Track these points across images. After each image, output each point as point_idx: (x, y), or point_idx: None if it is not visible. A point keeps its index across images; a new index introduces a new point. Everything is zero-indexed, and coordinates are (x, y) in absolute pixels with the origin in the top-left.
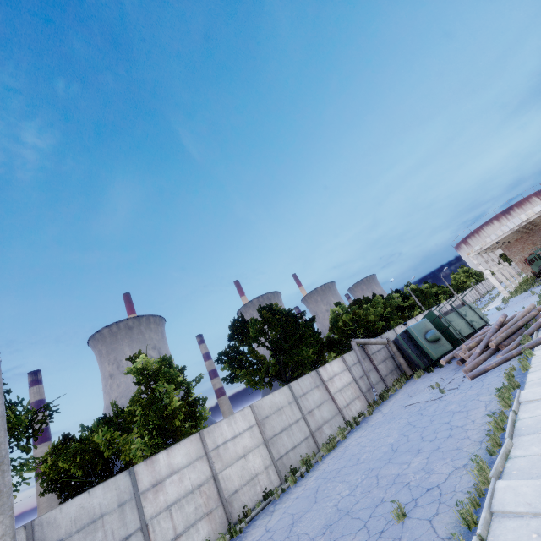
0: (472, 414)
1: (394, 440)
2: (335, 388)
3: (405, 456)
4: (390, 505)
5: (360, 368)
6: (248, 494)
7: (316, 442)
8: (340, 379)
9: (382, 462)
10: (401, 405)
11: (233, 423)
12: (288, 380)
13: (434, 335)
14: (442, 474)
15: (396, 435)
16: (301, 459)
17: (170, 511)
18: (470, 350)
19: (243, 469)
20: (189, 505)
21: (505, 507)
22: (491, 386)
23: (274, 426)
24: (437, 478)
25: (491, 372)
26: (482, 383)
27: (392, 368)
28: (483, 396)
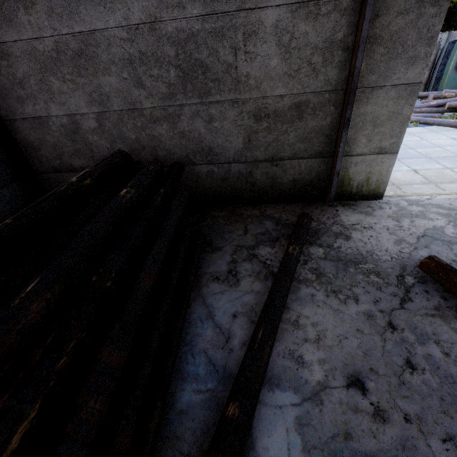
0: None
1: None
2: None
3: None
4: None
5: None
6: None
7: None
8: None
9: None
10: None
11: None
12: None
13: None
14: None
15: None
16: None
17: None
18: (437, 99)
19: None
20: None
21: None
22: None
23: None
24: None
25: None
26: None
27: None
28: None
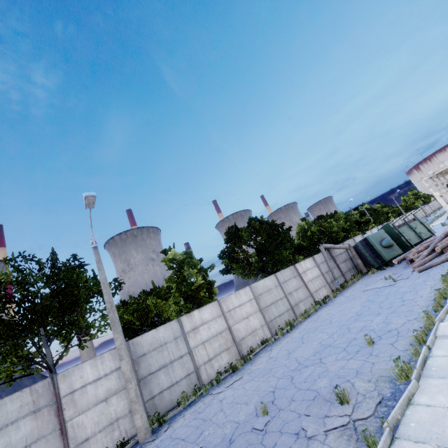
0: (420, 292)
1: (358, 310)
2: (307, 278)
3: (368, 317)
4: (361, 340)
5: (326, 265)
6: (251, 340)
7: (295, 313)
8: (311, 272)
9: (350, 321)
10: (360, 291)
11: (239, 297)
12: (270, 273)
13: (389, 242)
14: (398, 323)
15: (358, 307)
16: (285, 323)
17: (204, 345)
18: (418, 253)
19: (247, 325)
20: (215, 343)
21: (445, 334)
22: (436, 276)
23: (266, 300)
24: (395, 326)
25: (436, 267)
26: (428, 274)
27: (350, 267)
28: (429, 281)
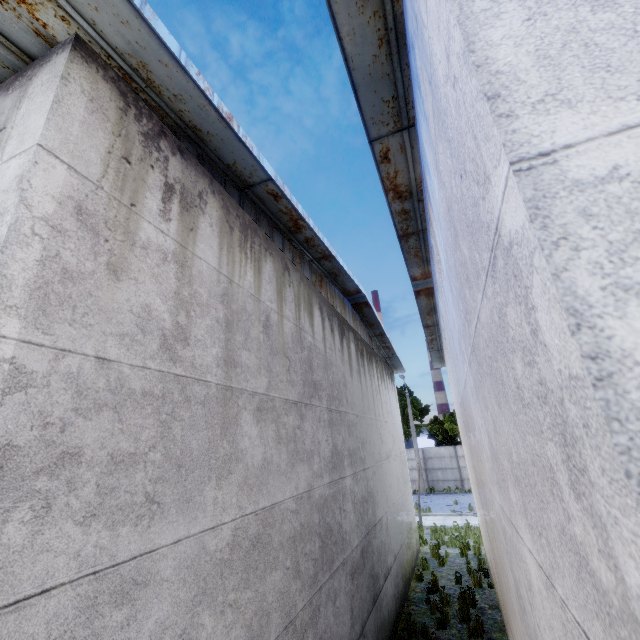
0: None
1: None
2: None
3: None
4: None
5: None
6: None
7: None
8: None
9: None
10: None
11: None
12: None
13: None
14: None
15: None
16: None
17: None
18: None
19: None
20: None
21: None
22: None
23: None
24: None
25: None
26: None
27: None
28: None
